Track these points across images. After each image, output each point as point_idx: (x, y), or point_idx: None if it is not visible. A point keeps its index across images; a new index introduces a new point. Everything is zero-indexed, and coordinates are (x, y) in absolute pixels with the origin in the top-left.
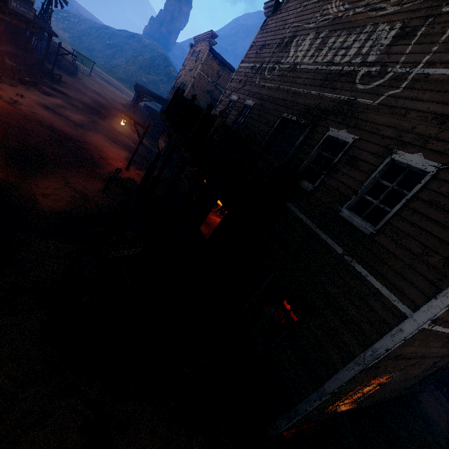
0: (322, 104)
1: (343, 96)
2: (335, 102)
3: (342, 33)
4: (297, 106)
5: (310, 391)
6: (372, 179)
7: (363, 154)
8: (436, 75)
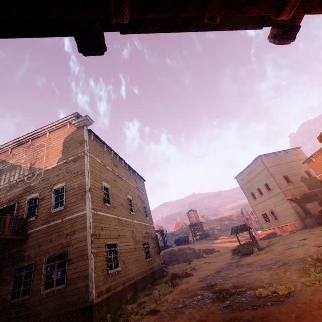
0: (16, 194)
1: (24, 187)
2: (22, 190)
3: (7, 172)
4: (3, 202)
5: (88, 262)
6: (53, 197)
7: (45, 194)
8: (49, 168)
